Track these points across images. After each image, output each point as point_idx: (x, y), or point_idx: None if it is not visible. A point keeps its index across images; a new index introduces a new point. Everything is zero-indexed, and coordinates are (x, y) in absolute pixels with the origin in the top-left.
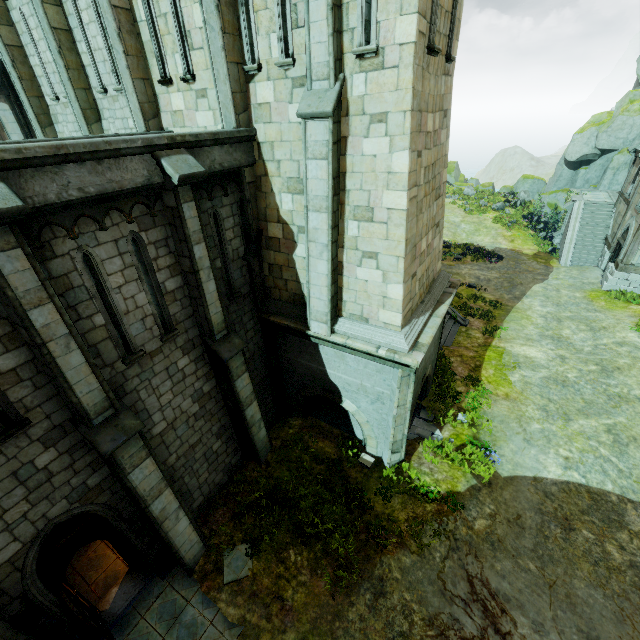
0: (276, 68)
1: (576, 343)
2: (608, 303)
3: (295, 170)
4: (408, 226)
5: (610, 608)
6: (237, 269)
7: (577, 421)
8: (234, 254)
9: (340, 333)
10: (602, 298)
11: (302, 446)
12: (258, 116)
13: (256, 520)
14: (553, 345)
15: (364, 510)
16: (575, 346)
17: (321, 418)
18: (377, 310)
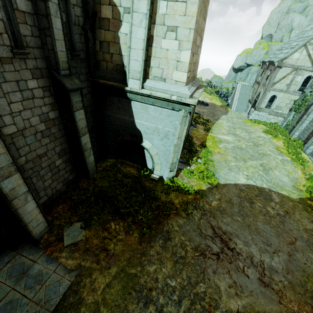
0: None
1: (242, 136)
2: (251, 124)
3: None
4: (198, 7)
5: (273, 231)
6: (77, 34)
7: (249, 162)
8: (76, 19)
9: (147, 88)
10: (249, 122)
11: (116, 170)
12: None
13: (87, 209)
14: (234, 136)
15: (155, 199)
16: (242, 137)
17: (127, 159)
18: (172, 72)
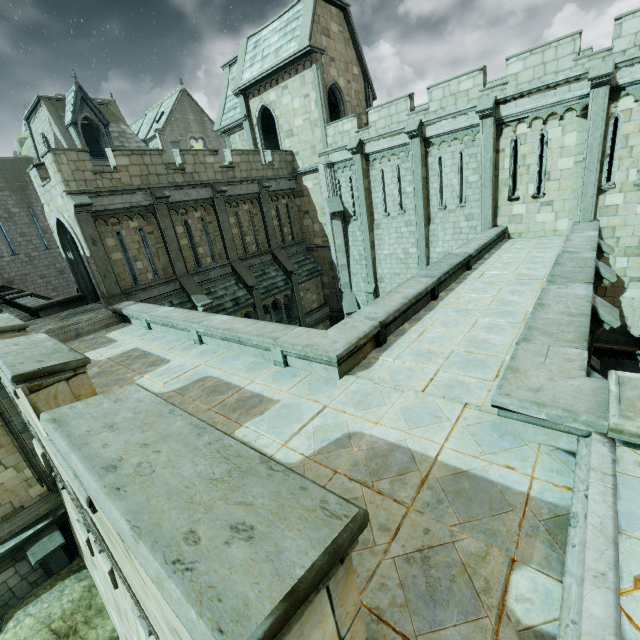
0: (629, 186)
1: None
2: None
3: (635, 242)
4: None
5: None
6: None
7: None
8: None
9: None
10: None
11: None
12: (603, 213)
13: None
14: None
15: None
16: None
17: None
18: None
